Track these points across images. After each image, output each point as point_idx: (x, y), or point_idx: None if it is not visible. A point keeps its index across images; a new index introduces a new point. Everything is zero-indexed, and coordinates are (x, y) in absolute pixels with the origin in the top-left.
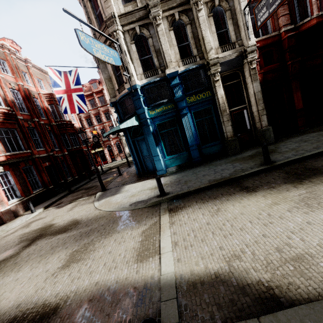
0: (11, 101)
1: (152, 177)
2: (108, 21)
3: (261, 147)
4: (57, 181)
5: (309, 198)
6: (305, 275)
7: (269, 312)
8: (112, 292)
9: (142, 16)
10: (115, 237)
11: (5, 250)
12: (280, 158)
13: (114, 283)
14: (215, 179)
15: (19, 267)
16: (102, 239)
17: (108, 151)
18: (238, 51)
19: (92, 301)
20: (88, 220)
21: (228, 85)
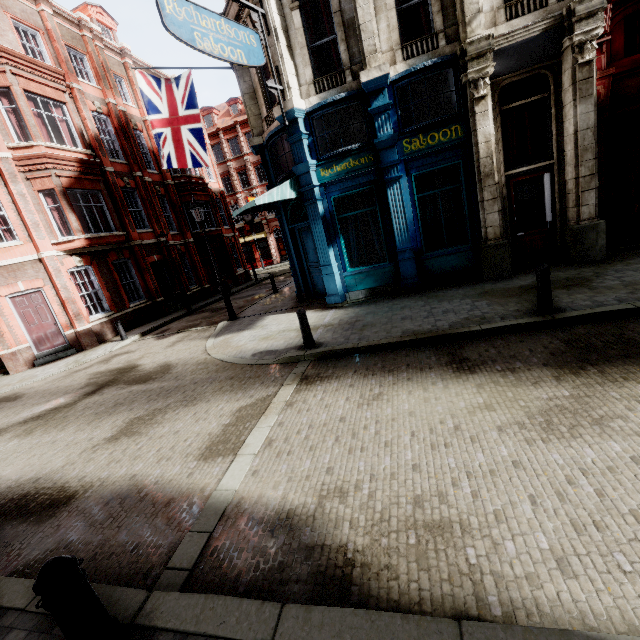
0: (95, 137)
1: (318, 307)
2: None
3: (565, 268)
4: (172, 291)
5: (564, 409)
6: (424, 560)
7: (319, 601)
8: (142, 496)
9: None
10: (198, 408)
11: (64, 394)
12: (580, 304)
13: (152, 484)
14: (417, 330)
15: (66, 424)
16: (180, 407)
17: (276, 241)
18: (553, 14)
19: (114, 500)
20: (183, 369)
21: (516, 109)
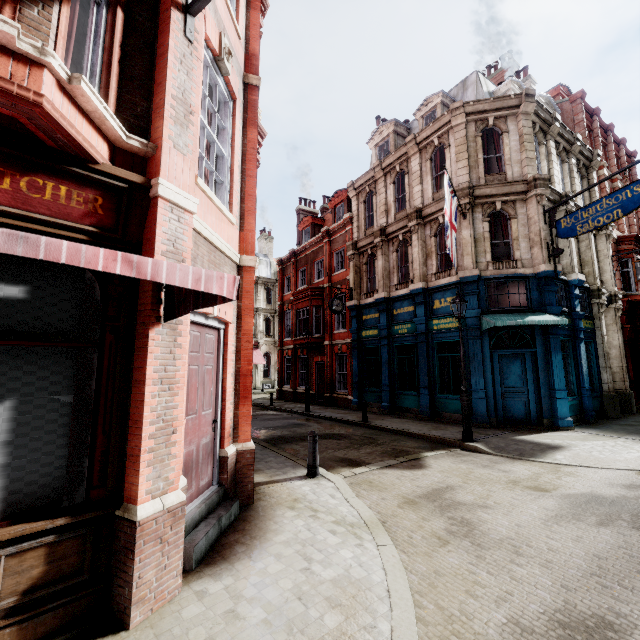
0: None
1: (547, 430)
2: (542, 180)
3: (637, 415)
4: None
5: None
6: None
7: None
8: None
9: (557, 201)
10: None
11: None
12: None
13: None
14: None
15: None
16: None
17: None
18: (609, 292)
19: None
20: None
21: None
